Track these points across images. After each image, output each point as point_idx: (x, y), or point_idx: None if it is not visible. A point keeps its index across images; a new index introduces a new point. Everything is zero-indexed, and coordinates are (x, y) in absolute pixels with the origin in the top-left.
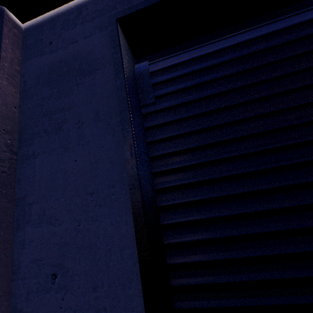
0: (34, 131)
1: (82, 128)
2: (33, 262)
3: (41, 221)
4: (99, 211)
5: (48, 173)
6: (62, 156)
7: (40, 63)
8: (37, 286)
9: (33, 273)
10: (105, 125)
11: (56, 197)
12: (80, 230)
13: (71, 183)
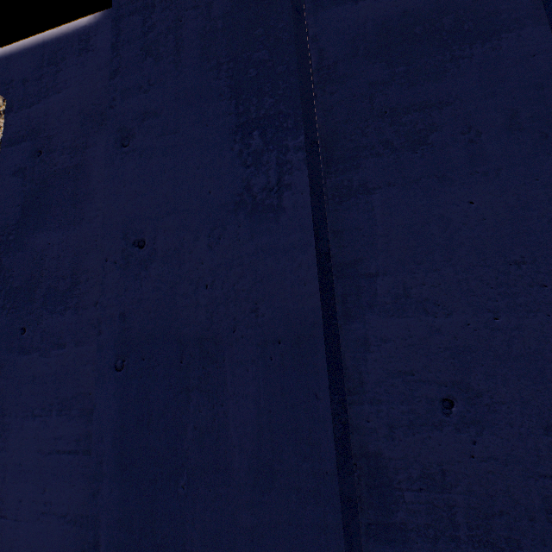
0: (360, 144)
1: (478, 143)
2: (394, 376)
3: (402, 306)
4: (540, 296)
5: (406, 223)
6: (435, 192)
7: (353, 16)
8: (409, 418)
9: (395, 394)
10: (537, 139)
11: (432, 266)
12: (500, 326)
13: (464, 243)
